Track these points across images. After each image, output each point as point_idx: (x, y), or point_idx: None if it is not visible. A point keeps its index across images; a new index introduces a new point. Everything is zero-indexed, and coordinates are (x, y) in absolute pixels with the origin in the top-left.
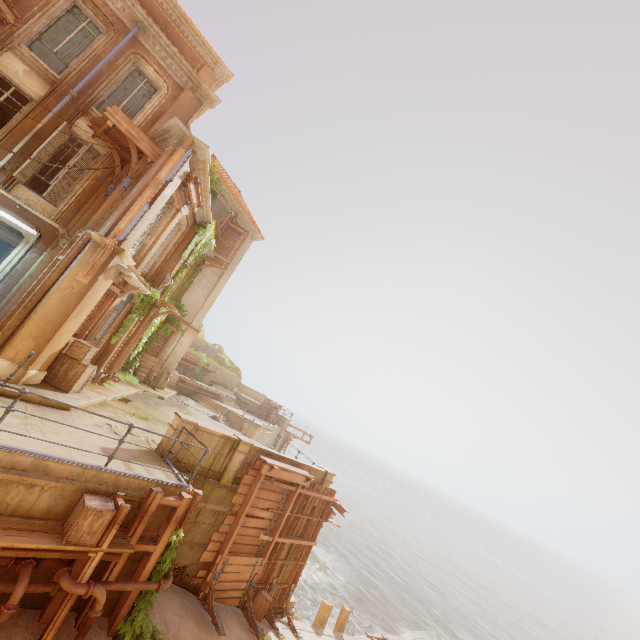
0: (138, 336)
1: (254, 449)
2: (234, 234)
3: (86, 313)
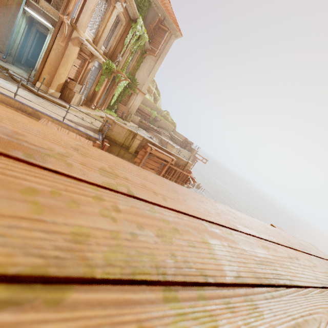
0: (112, 92)
1: (145, 140)
2: (162, 32)
3: (70, 65)
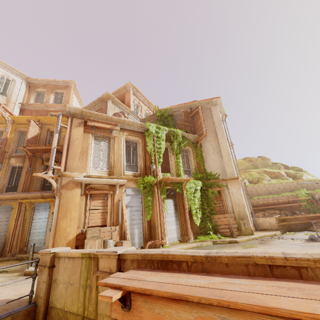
0: (184, 207)
1: (132, 261)
2: (197, 116)
3: (76, 212)
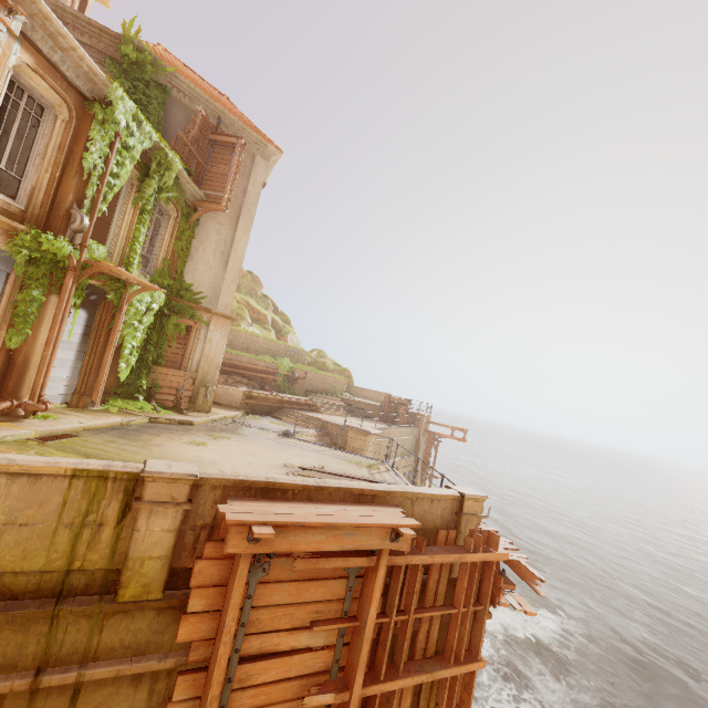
0: (110, 339)
1: (213, 487)
2: (225, 152)
3: None
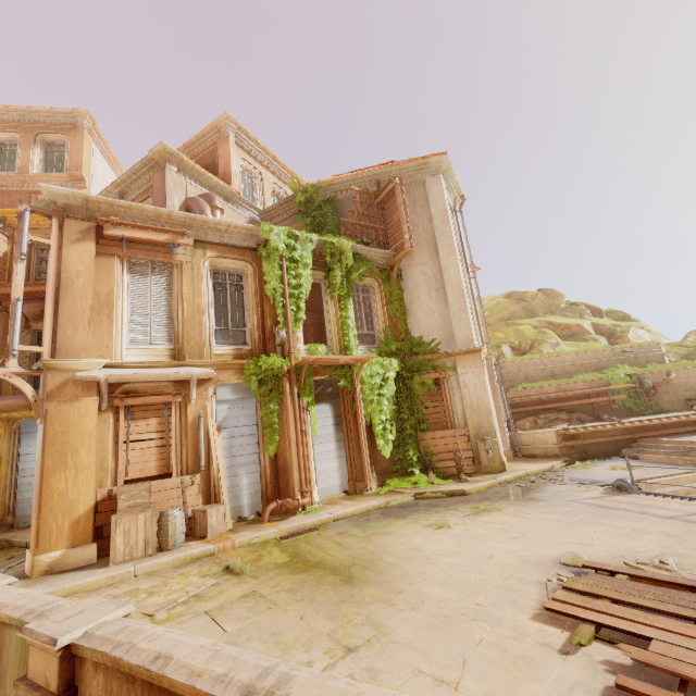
0: (358, 421)
1: (98, 664)
2: (392, 202)
3: (90, 451)
